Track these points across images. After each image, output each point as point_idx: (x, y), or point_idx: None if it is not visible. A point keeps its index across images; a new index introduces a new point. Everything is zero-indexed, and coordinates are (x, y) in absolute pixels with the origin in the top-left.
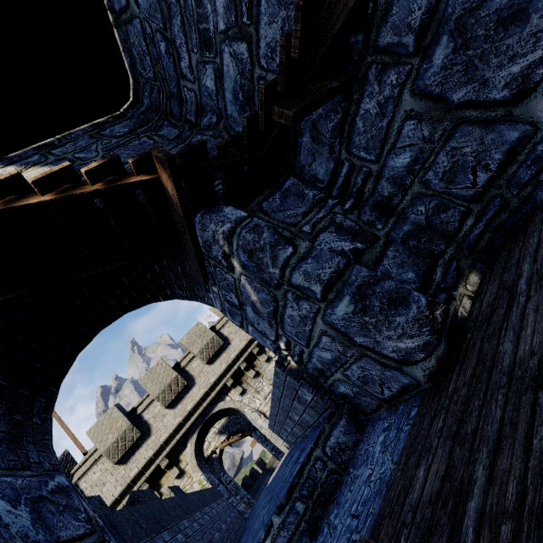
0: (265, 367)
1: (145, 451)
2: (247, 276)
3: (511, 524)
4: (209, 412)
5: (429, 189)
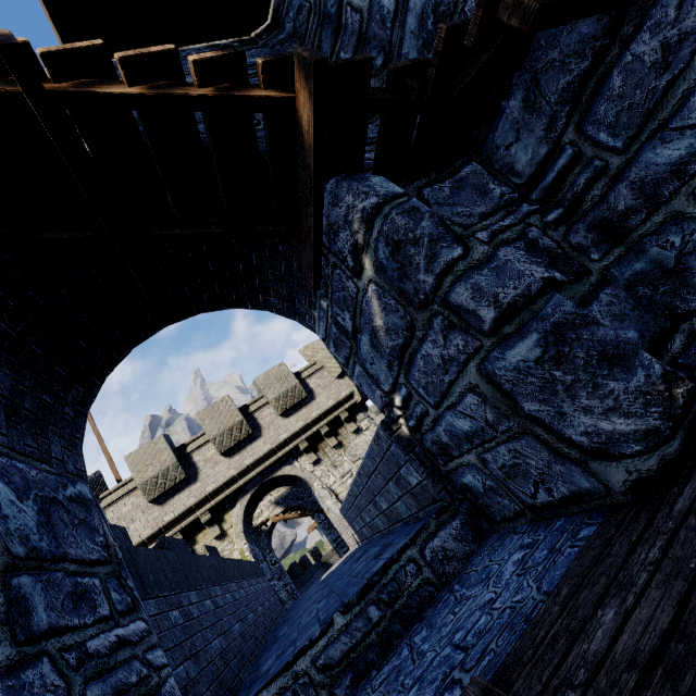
0: (351, 439)
1: (186, 497)
2: (379, 285)
3: None
4: (271, 474)
5: None
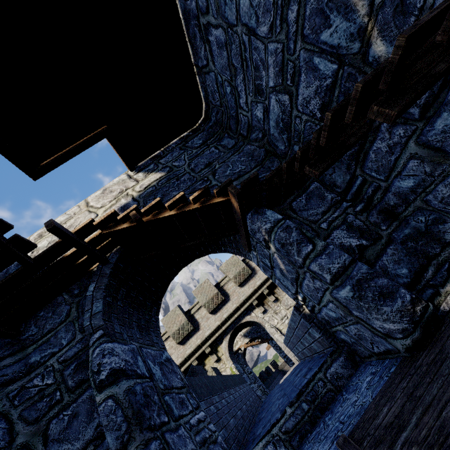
0: (283, 295)
1: (196, 340)
2: (279, 255)
3: (417, 447)
4: (239, 322)
5: (429, 206)
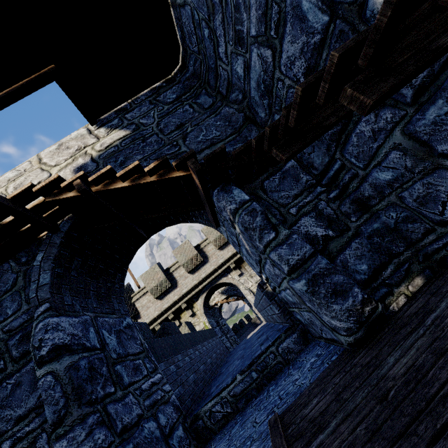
0: None
1: (173, 296)
2: (243, 236)
3: None
4: (216, 282)
5: (403, 203)
